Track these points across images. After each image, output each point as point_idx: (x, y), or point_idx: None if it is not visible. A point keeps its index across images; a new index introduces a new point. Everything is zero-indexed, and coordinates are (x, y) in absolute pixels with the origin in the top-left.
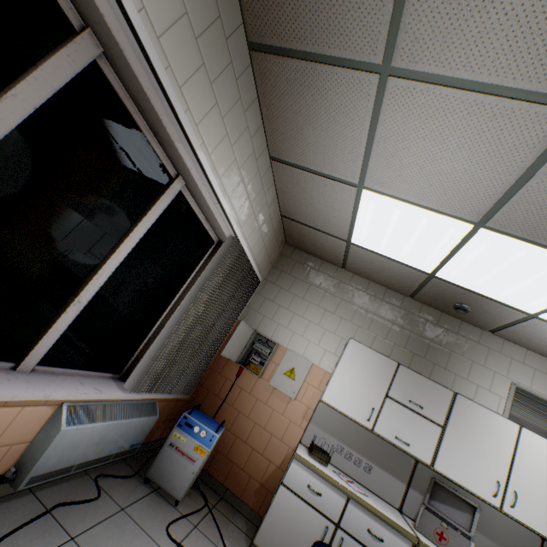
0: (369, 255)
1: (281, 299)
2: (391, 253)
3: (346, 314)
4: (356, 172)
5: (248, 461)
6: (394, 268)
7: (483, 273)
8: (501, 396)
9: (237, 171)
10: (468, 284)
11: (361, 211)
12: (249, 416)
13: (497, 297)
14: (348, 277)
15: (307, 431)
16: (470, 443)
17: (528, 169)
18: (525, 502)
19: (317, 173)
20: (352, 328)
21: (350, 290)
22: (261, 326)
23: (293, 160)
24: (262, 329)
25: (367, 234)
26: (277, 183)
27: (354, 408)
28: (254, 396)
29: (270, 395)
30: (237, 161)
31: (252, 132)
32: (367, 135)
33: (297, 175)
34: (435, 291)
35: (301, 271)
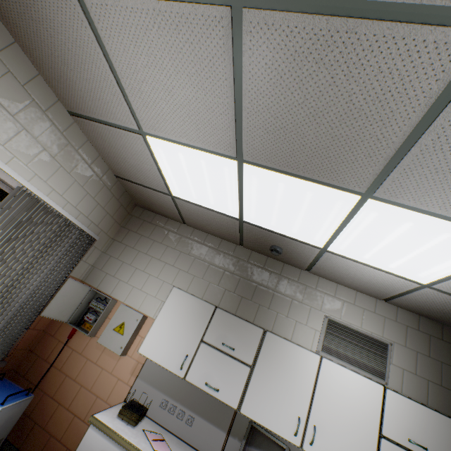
0: (192, 207)
1: (126, 256)
2: (203, 202)
3: (184, 265)
4: (130, 116)
5: (67, 431)
6: (215, 218)
7: (270, 211)
8: (316, 329)
9: (8, 117)
10: (268, 224)
11: (159, 160)
12: (77, 379)
13: (292, 235)
14: (189, 231)
15: (133, 387)
16: (276, 380)
17: (237, 88)
18: (324, 437)
19: (109, 124)
20: (188, 278)
21: (190, 243)
22: (102, 284)
23: (84, 112)
24: (104, 287)
25: (177, 185)
26: (90, 140)
27: (169, 357)
28: (85, 356)
29: (102, 353)
30: (3, 106)
31: (22, 79)
32: (110, 71)
33: (97, 129)
34: (252, 236)
35: (147, 229)
